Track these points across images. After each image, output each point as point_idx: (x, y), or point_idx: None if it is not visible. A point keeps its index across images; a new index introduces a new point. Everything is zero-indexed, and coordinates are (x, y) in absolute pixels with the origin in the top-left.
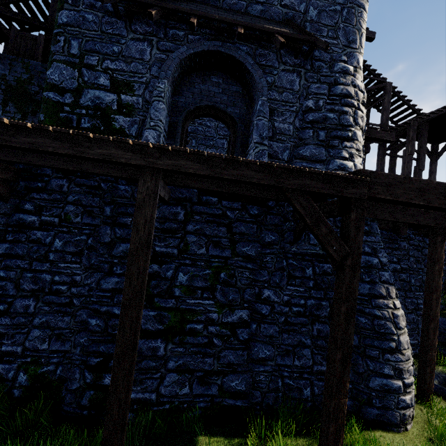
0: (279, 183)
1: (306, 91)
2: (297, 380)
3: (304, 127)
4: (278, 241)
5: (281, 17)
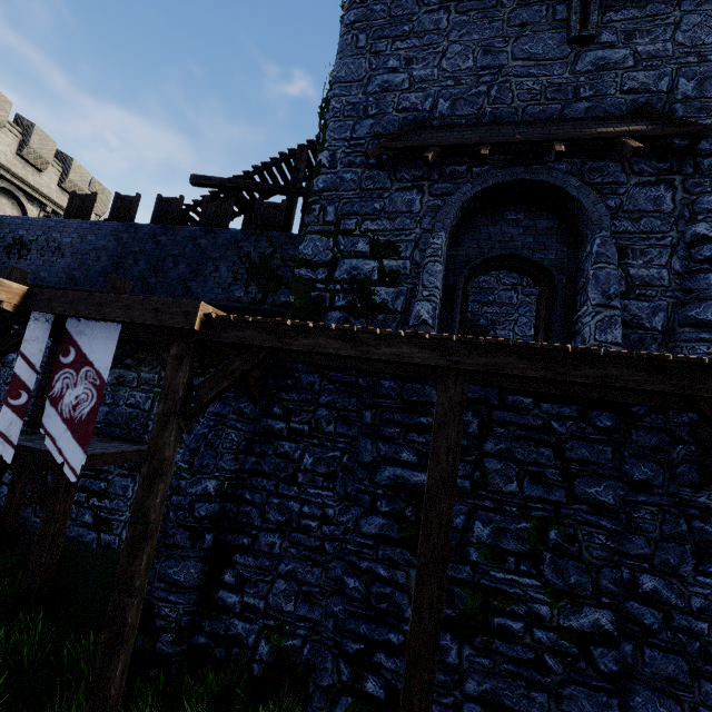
0: (681, 389)
1: (690, 209)
2: None
3: (694, 269)
4: (662, 480)
5: (625, 108)
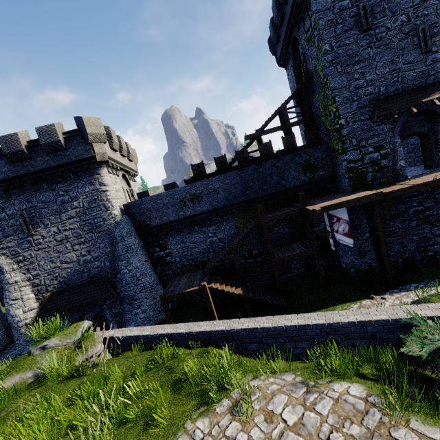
0: None
1: None
2: None
3: None
4: None
5: None
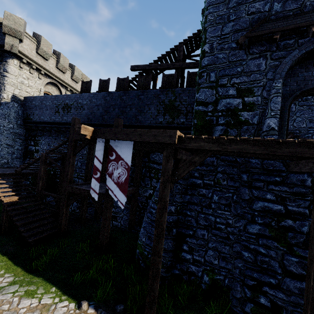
0: None
1: None
2: None
3: None
4: None
5: None
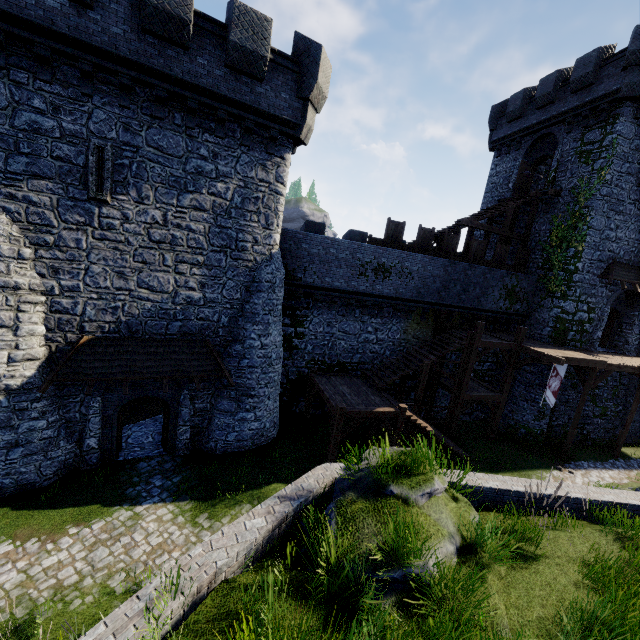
0: None
1: None
2: (636, 430)
3: None
4: (635, 378)
5: None
